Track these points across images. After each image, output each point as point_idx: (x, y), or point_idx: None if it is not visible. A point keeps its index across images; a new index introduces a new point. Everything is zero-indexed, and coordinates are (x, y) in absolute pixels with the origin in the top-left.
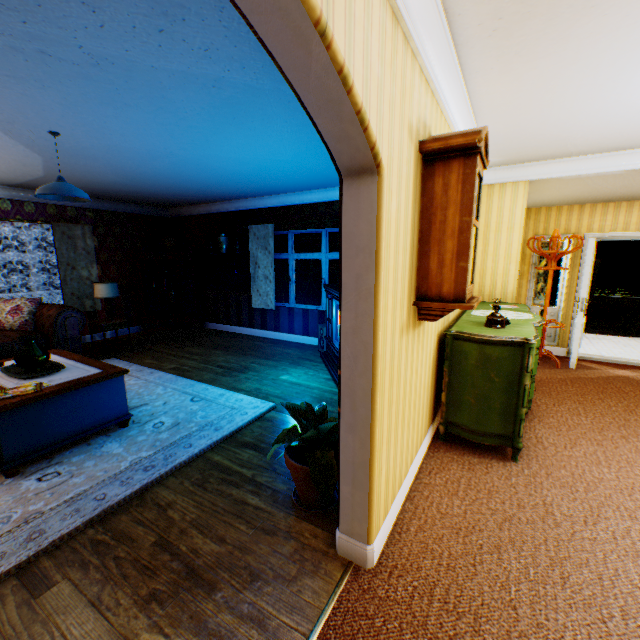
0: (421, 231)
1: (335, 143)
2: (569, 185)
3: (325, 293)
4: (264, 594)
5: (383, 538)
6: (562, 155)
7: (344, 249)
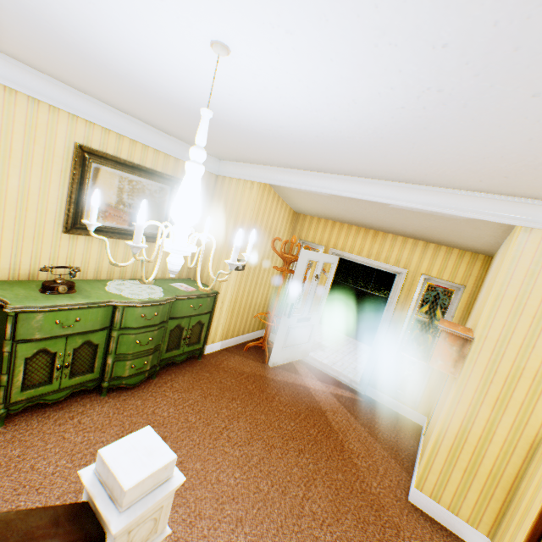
0: None
1: None
2: (303, 197)
3: None
4: None
5: None
6: (256, 161)
7: None
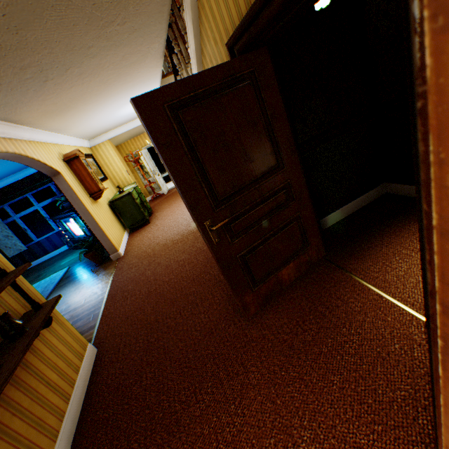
0: (79, 179)
1: (47, 173)
2: (123, 135)
3: (53, 223)
4: (102, 274)
5: (123, 251)
6: (111, 130)
7: (64, 192)
